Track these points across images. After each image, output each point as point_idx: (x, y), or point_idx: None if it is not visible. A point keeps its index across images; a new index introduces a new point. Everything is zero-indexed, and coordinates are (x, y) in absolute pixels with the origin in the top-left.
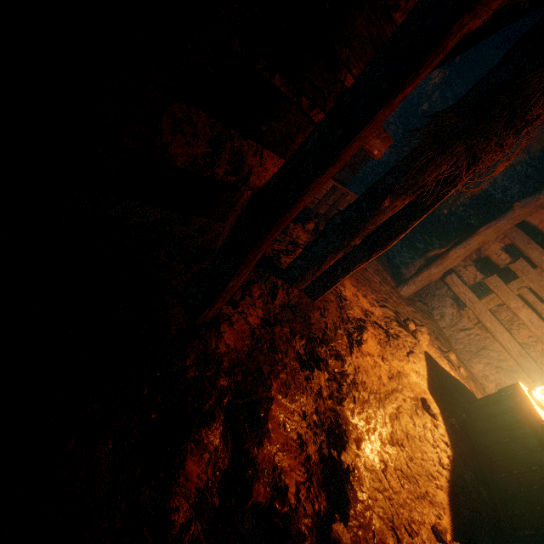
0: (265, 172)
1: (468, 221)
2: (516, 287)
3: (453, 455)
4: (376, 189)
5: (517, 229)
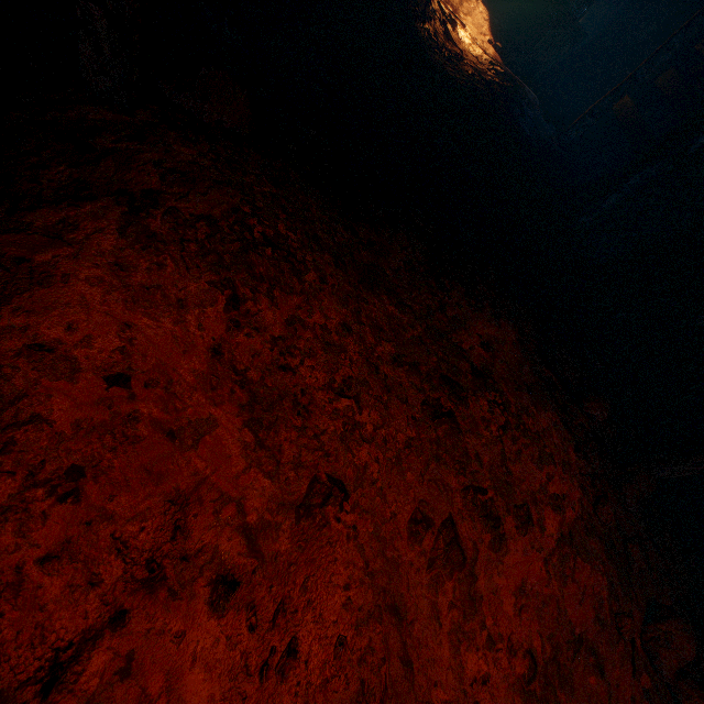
0: None
1: None
2: None
3: (488, 15)
4: None
5: None
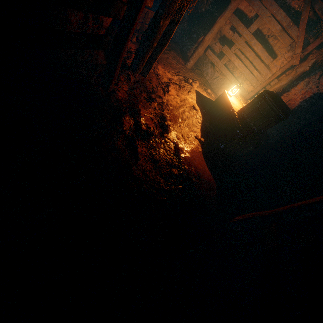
0: (108, 19)
1: (214, 14)
2: (234, 50)
3: (202, 119)
4: (156, 17)
5: (234, 16)
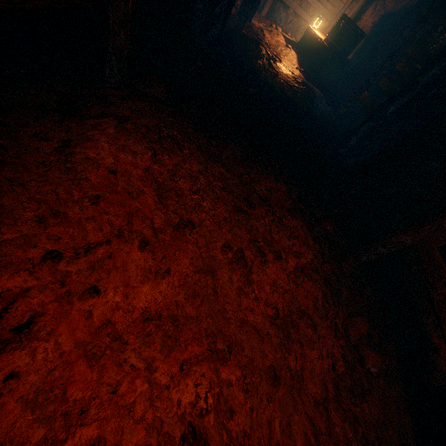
0: None
1: None
2: None
3: (296, 56)
4: None
5: None
